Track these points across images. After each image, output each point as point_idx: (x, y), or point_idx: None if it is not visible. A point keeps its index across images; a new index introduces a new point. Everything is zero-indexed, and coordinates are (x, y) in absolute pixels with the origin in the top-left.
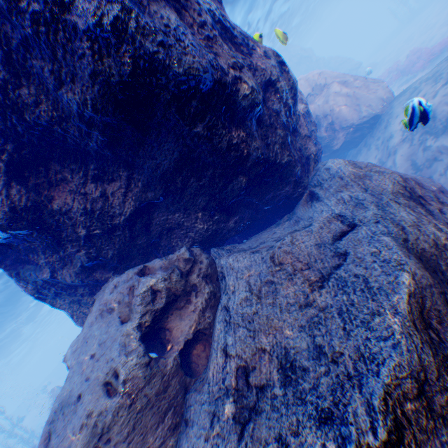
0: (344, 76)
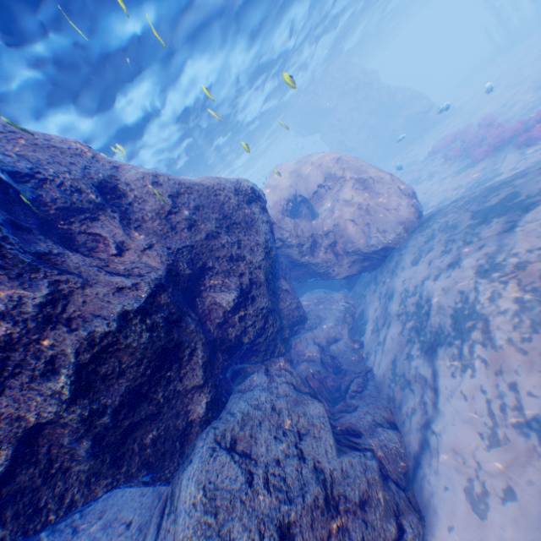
0: (368, 170)
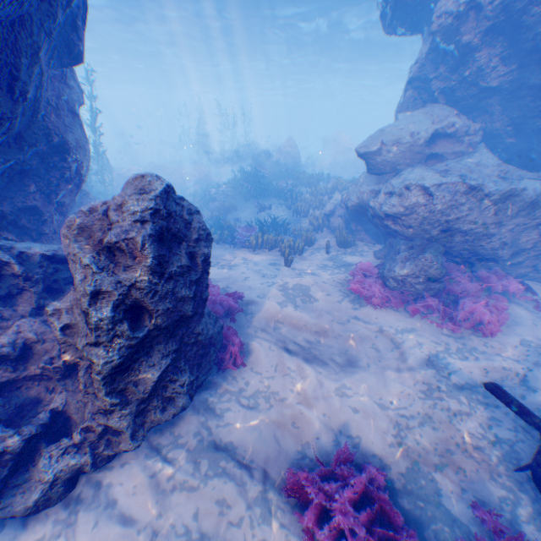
0: None
